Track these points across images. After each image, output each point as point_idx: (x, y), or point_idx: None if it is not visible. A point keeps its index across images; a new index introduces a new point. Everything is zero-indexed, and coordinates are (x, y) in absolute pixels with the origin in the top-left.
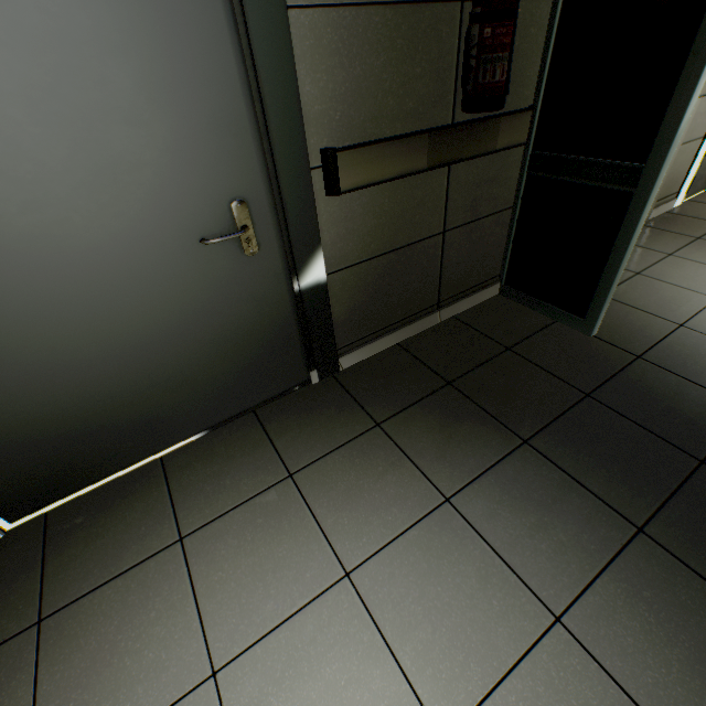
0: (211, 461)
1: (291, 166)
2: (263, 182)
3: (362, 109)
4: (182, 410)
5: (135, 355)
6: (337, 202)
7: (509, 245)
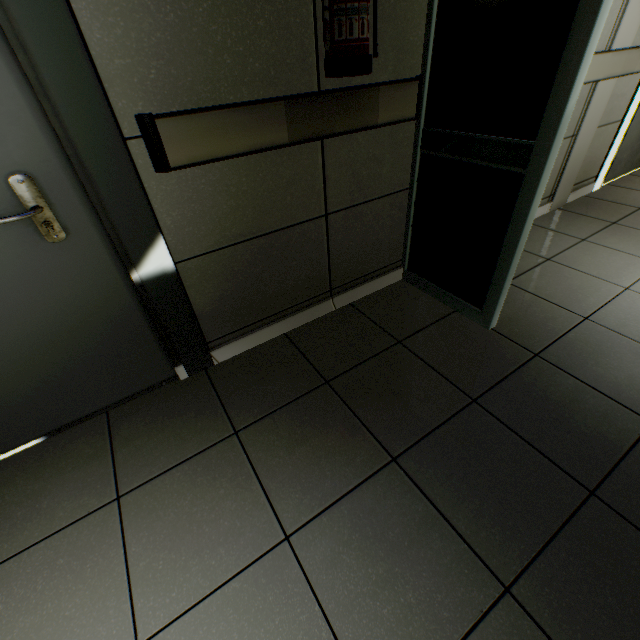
0: (36, 476)
1: (92, 133)
2: (53, 153)
3: (188, 67)
4: (1, 418)
5: None
6: (173, 179)
7: (408, 229)
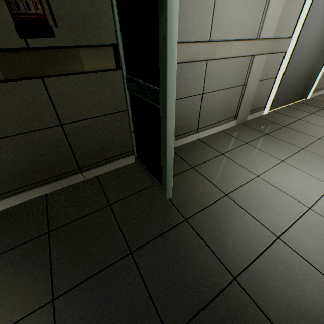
0: None
1: None
2: None
3: None
4: None
5: None
6: None
7: (131, 133)
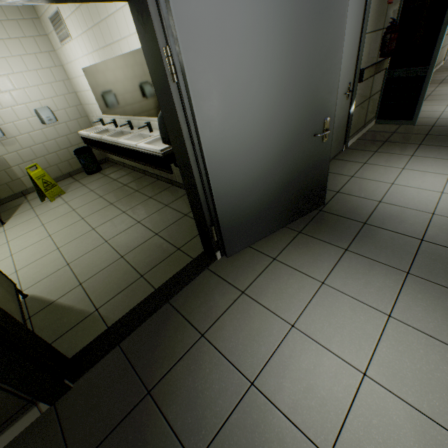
0: (337, 167)
1: (357, 73)
2: (353, 78)
3: (366, 58)
4: None
5: None
6: (358, 85)
7: (379, 104)
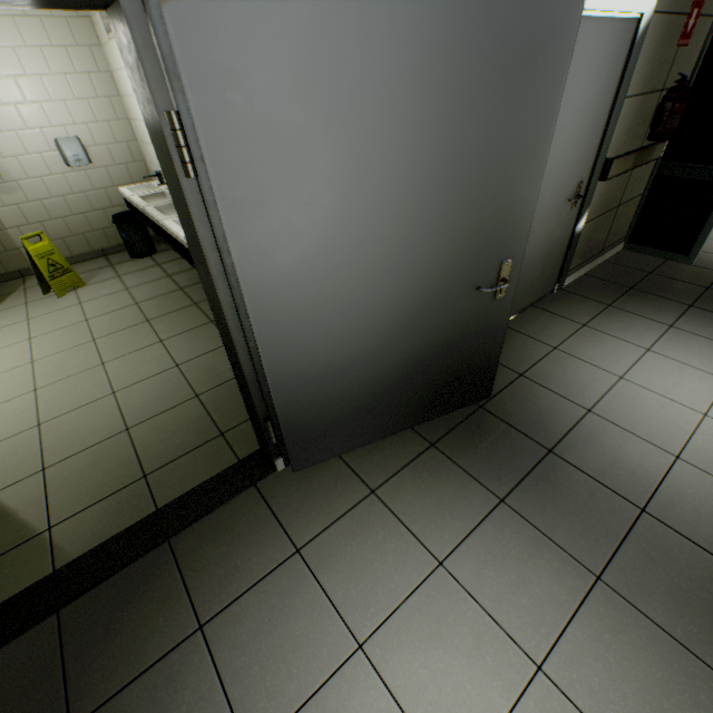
0: (534, 324)
1: (598, 166)
2: (588, 174)
3: (621, 140)
4: (520, 297)
5: (526, 258)
6: (598, 185)
7: (635, 217)
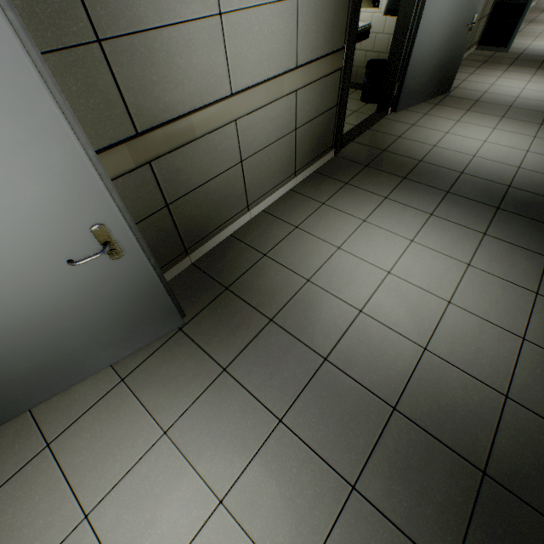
0: None
1: None
2: None
3: None
4: None
5: None
6: None
7: (483, 29)
